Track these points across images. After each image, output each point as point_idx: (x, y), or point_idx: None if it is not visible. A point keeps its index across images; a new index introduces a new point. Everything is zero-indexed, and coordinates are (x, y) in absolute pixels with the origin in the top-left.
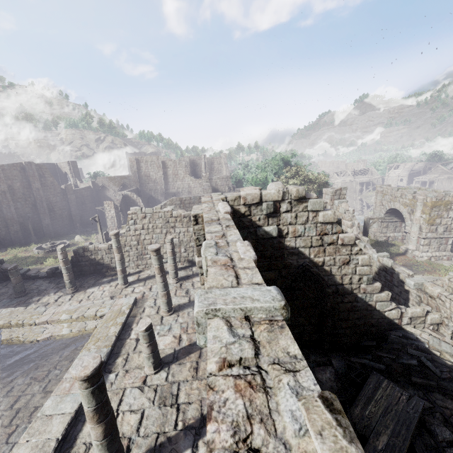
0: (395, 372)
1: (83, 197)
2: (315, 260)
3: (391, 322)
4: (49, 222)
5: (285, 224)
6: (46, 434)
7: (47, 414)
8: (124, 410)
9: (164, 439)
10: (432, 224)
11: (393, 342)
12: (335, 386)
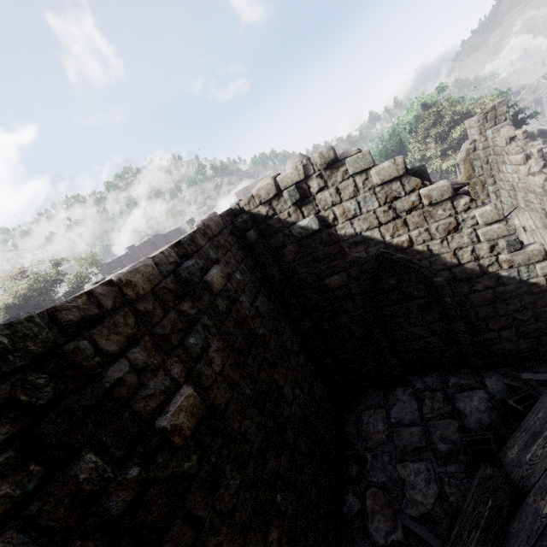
0: None
1: None
2: (394, 242)
3: None
4: None
5: (326, 207)
6: None
7: None
8: None
9: None
10: None
11: None
12: (485, 418)
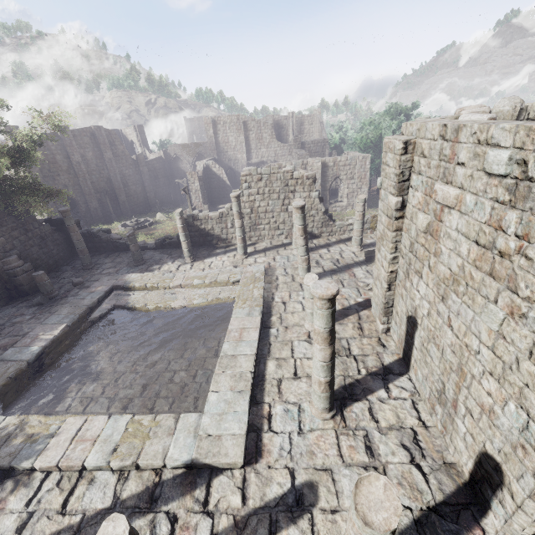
0: None
1: (156, 170)
2: None
3: None
4: (125, 199)
5: None
6: (238, 368)
7: (230, 354)
8: (300, 357)
9: (352, 380)
10: None
11: None
12: None
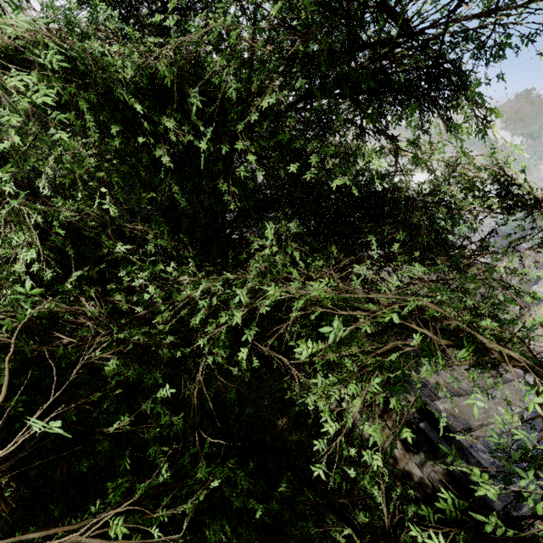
0: None
1: None
2: None
3: None
4: None
5: None
6: None
7: None
8: None
9: None
10: None
11: None
12: None
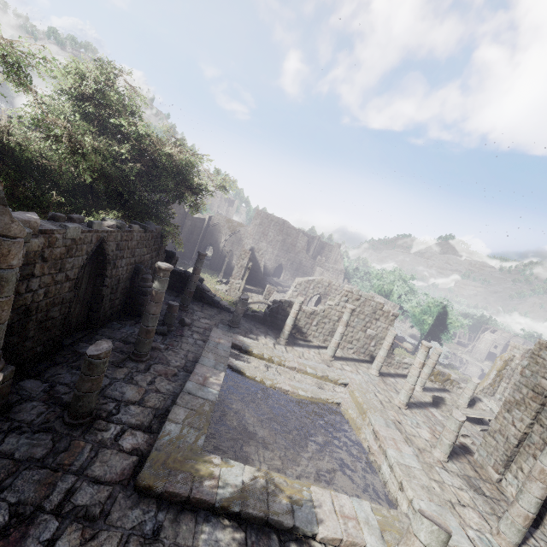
0: None
1: (195, 227)
2: None
3: None
4: None
5: None
6: (419, 479)
7: (402, 463)
8: (451, 485)
9: None
10: None
11: None
12: None
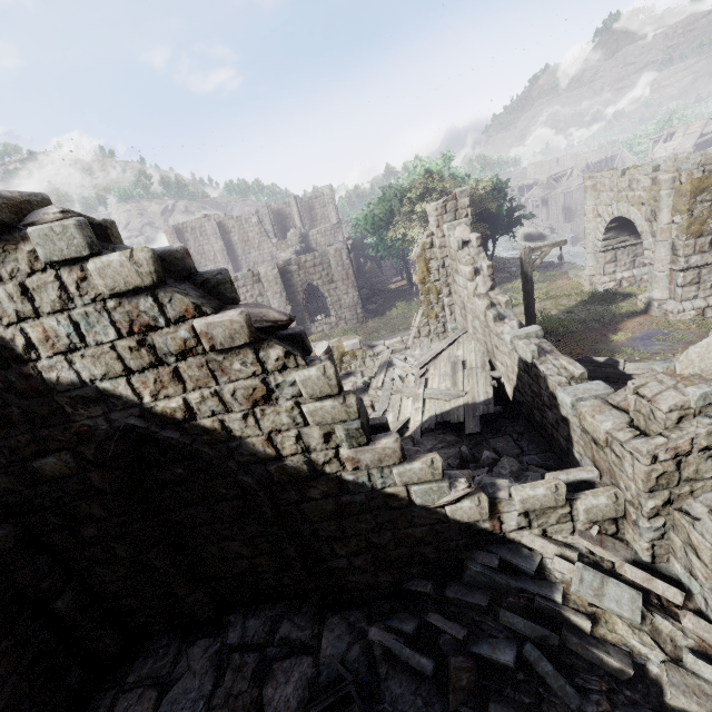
0: (450, 688)
1: None
2: (159, 409)
3: (470, 529)
4: None
5: (5, 320)
6: None
7: None
8: None
9: None
10: (698, 234)
11: (475, 583)
12: None
